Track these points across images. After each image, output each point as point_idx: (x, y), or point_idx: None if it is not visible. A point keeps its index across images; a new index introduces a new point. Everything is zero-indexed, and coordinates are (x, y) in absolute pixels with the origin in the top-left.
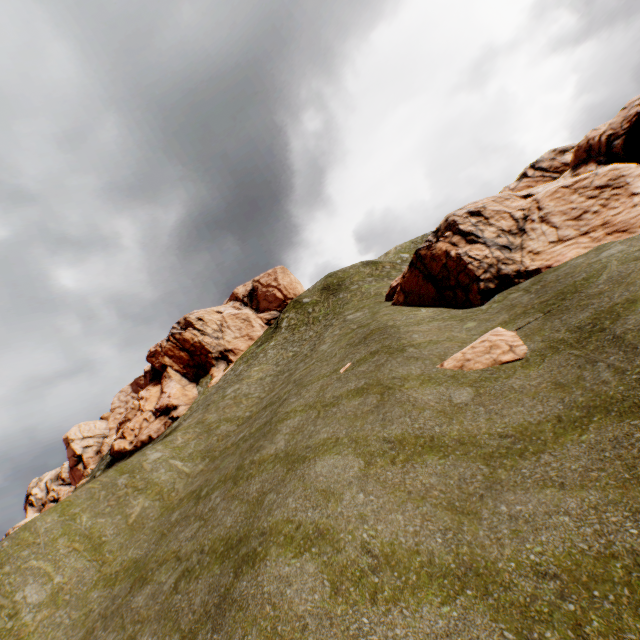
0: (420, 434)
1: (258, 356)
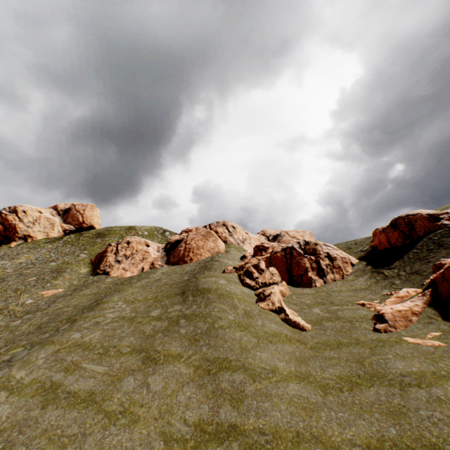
0: (5, 307)
1: (37, 249)
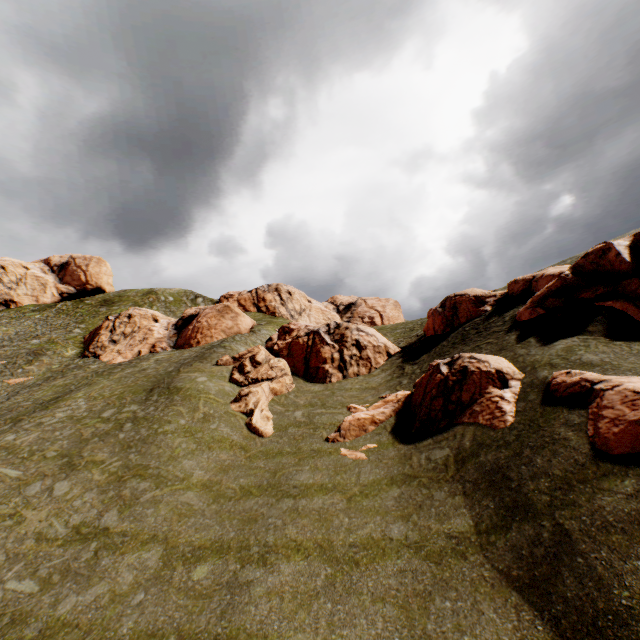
0: None
1: (21, 320)
